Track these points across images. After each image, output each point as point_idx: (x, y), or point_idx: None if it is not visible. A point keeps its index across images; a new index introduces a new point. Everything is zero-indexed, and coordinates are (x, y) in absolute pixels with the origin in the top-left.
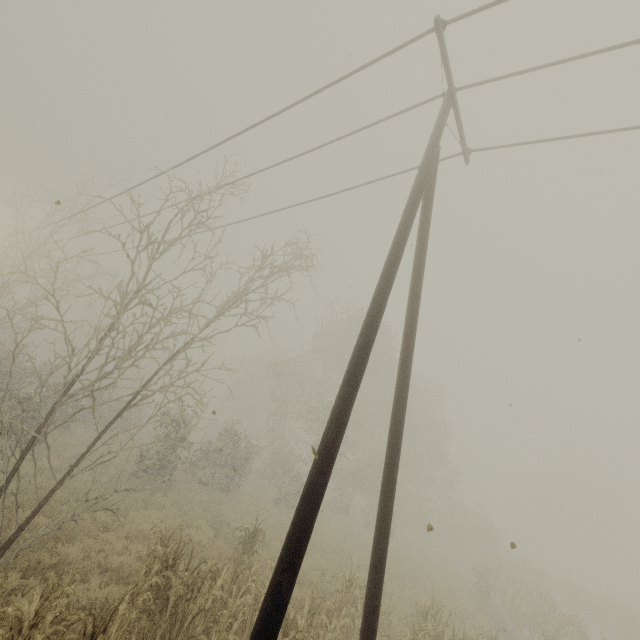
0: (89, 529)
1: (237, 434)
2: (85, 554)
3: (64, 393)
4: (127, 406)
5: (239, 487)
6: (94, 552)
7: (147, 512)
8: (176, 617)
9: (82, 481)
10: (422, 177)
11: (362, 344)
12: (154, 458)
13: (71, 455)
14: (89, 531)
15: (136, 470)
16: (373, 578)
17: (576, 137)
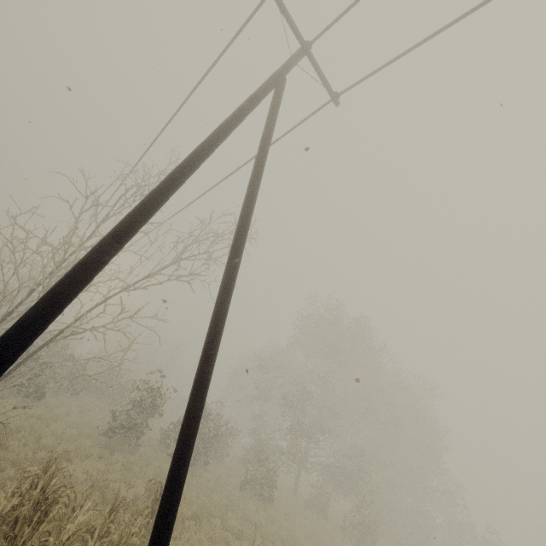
0: (21, 462)
1: (217, 415)
2: (1, 481)
3: (2, 319)
4: (54, 338)
5: (206, 465)
6: (9, 481)
7: (88, 461)
8: (14, 541)
9: (52, 429)
10: (255, 92)
11: (138, 203)
12: (122, 419)
13: (60, 411)
14: (20, 464)
15: (105, 429)
16: (163, 495)
17: (417, 46)
